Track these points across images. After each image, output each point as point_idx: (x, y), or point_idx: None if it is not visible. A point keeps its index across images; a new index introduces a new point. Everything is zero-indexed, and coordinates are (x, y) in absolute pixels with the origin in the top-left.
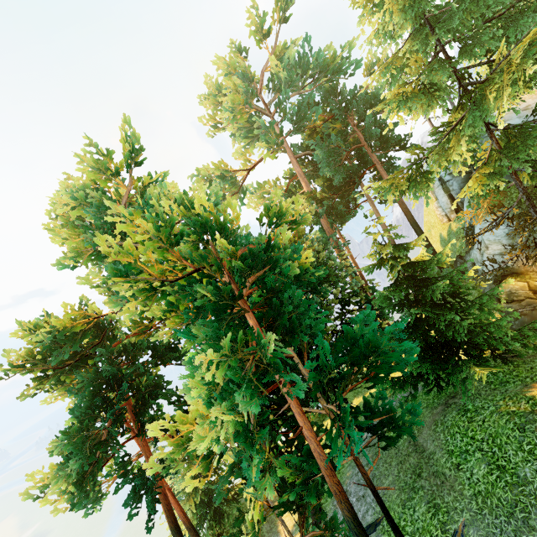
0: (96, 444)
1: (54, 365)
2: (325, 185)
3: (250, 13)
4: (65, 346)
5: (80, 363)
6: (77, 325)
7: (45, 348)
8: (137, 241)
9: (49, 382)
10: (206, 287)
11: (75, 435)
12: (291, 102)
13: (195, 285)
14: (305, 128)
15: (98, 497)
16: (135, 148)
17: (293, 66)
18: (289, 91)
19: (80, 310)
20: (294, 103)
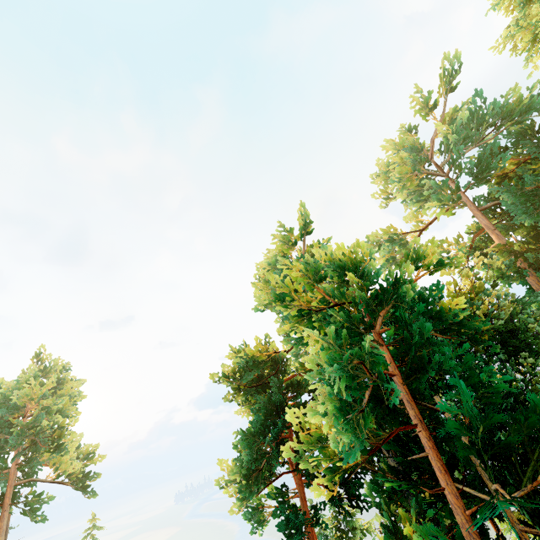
0: (262, 453)
1: (244, 384)
2: (529, 235)
3: (413, 99)
4: (252, 370)
5: (260, 388)
6: (261, 356)
7: (241, 368)
8: (294, 279)
9: (240, 396)
10: (339, 314)
11: (249, 437)
12: (469, 157)
13: (329, 310)
14: (491, 177)
15: (260, 519)
16: (306, 223)
17: (466, 124)
18: (462, 147)
19: (264, 346)
20: (473, 156)
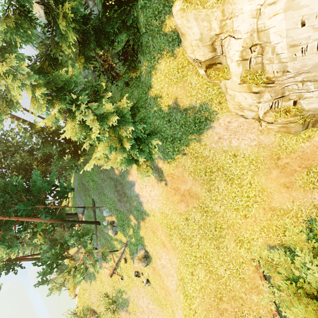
0: None
1: None
2: None
3: None
4: None
5: None
6: None
7: None
8: None
9: None
10: None
11: None
12: None
13: None
14: None
15: None
16: None
17: None
18: None
19: None
20: None
